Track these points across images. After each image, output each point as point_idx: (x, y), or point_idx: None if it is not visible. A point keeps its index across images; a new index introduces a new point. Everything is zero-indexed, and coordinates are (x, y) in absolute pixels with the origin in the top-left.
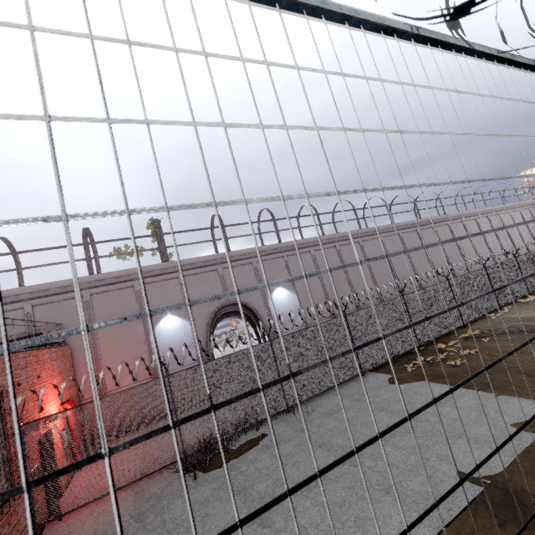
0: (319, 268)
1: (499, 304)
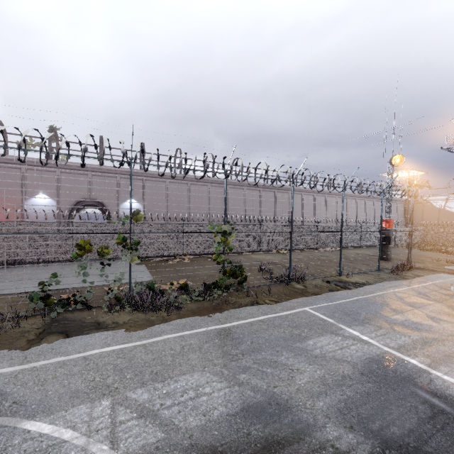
0: (168, 195)
1: (260, 249)
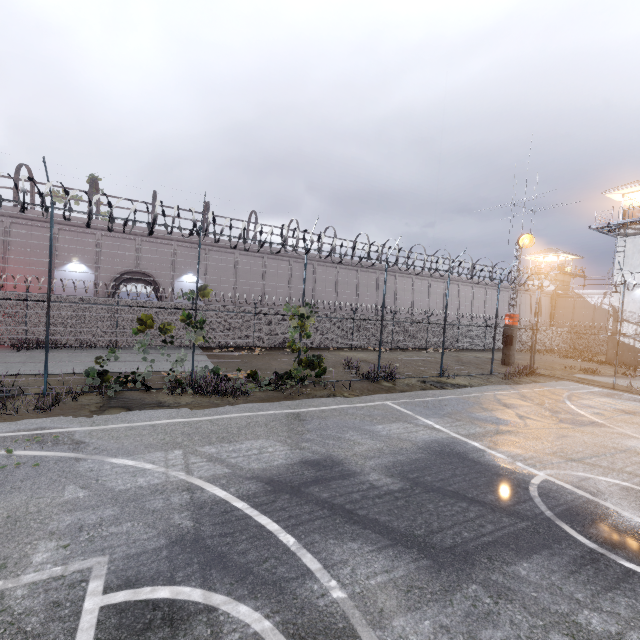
0: (238, 271)
1: (352, 345)
